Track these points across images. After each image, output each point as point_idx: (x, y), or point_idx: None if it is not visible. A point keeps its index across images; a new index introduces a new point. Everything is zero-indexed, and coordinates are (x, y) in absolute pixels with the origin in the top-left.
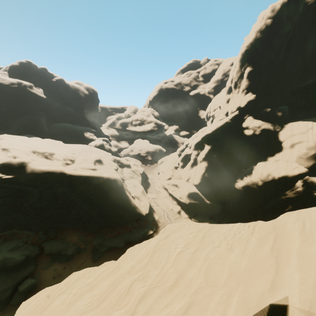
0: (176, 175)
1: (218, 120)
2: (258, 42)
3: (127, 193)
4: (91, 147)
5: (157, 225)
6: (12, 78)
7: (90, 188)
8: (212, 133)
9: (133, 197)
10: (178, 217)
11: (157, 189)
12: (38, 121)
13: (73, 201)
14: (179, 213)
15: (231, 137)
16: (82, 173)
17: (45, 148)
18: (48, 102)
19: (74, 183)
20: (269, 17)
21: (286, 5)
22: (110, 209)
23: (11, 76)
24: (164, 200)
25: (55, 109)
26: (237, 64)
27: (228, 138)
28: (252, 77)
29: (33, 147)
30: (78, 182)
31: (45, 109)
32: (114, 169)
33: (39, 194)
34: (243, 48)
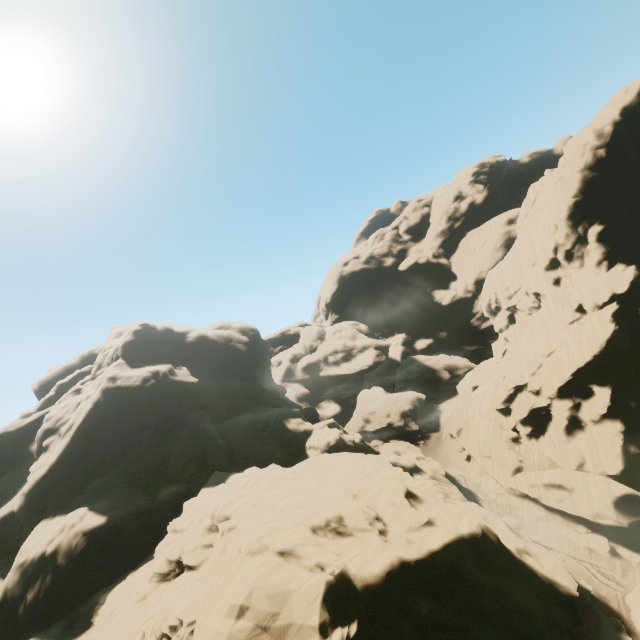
0: (532, 458)
1: (567, 324)
2: (593, 184)
3: (514, 552)
4: (338, 456)
5: (612, 610)
6: (136, 368)
7: (458, 575)
8: (594, 359)
9: (517, 554)
10: (626, 568)
11: (501, 501)
12: (208, 434)
13: (451, 625)
14: (614, 553)
15: (636, 356)
16: (430, 545)
17: (315, 509)
18: (202, 387)
19: (430, 579)
20: (598, 146)
21: (622, 124)
22: (528, 614)
23: (132, 365)
24: (546, 527)
25: (214, 396)
26: (561, 224)
27: (633, 360)
28: (608, 239)
29: (304, 520)
30: (435, 571)
31: (202, 404)
32: (444, 501)
33: (393, 639)
34: (569, 200)
